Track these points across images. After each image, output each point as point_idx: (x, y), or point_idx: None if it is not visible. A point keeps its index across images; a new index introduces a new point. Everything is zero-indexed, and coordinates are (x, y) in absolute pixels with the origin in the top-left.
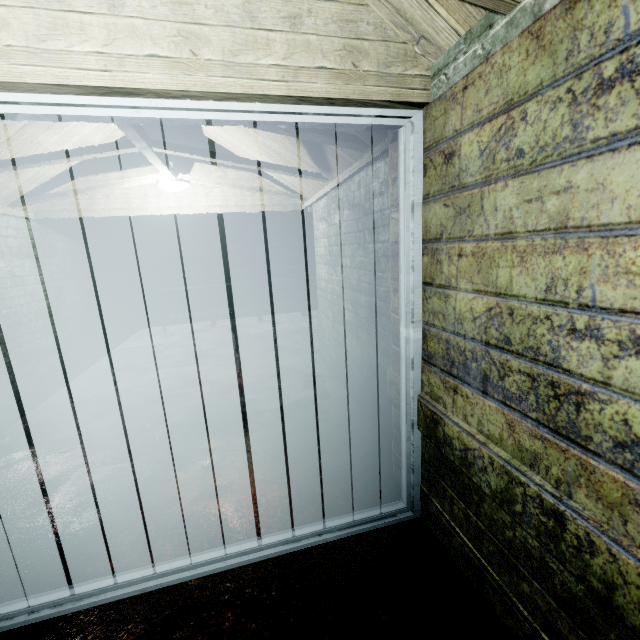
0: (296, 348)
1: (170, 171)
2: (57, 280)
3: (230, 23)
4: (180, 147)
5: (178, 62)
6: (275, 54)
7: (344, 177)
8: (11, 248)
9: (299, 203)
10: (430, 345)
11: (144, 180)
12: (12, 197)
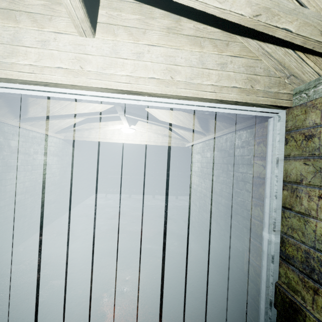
0: (173, 218)
1: (128, 124)
2: (65, 167)
3: (191, 65)
4: (137, 115)
5: (163, 81)
6: (211, 80)
7: (217, 135)
8: (50, 151)
9: (185, 143)
10: (288, 249)
11: (115, 127)
12: (58, 129)
